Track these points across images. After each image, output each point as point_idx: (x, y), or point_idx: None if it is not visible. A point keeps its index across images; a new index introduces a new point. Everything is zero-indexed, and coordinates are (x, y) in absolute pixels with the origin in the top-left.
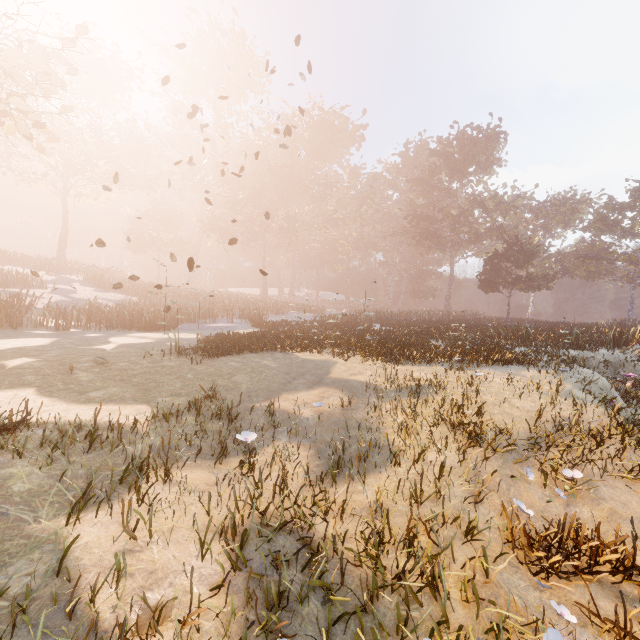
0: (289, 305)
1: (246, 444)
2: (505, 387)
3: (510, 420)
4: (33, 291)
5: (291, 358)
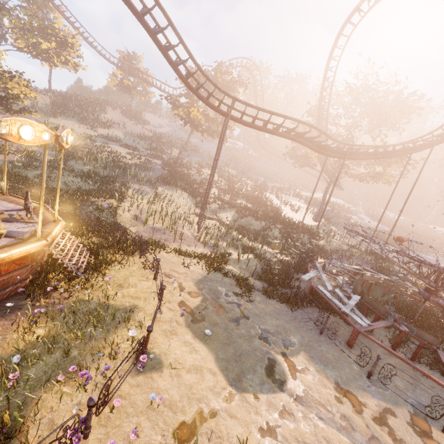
0: None
1: None
2: None
3: None
4: (353, 217)
5: None
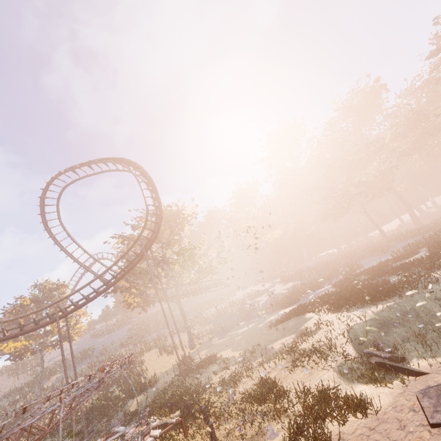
0: (399, 237)
1: (247, 361)
2: (339, 325)
3: (308, 346)
4: (260, 298)
5: (301, 318)
